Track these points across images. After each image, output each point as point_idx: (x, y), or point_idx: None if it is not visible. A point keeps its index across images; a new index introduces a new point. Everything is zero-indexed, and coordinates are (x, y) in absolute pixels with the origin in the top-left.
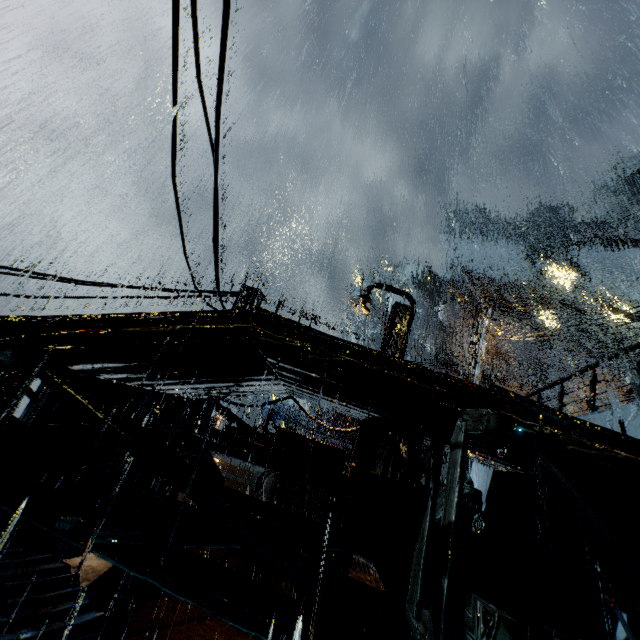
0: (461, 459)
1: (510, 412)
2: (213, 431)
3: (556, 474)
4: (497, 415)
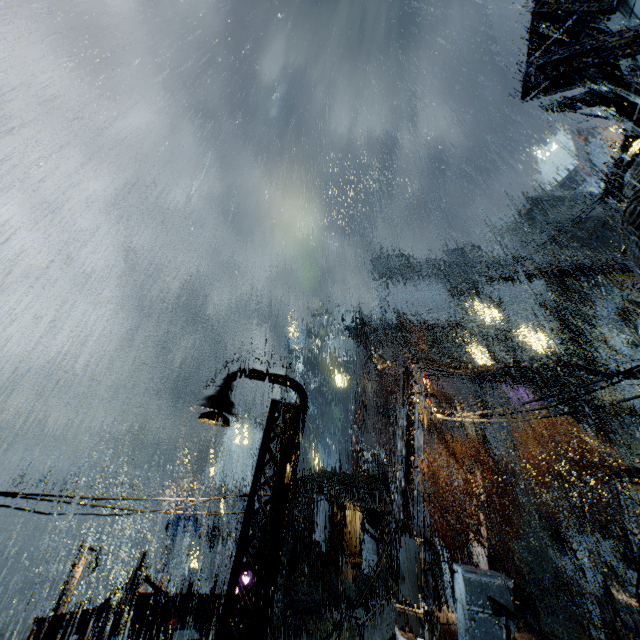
0: None
1: None
2: None
3: None
4: None
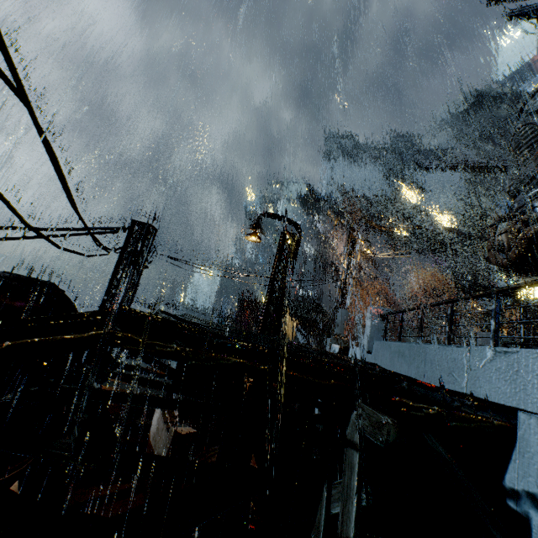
0: (358, 465)
1: (402, 397)
2: (115, 367)
3: (441, 452)
4: (397, 425)
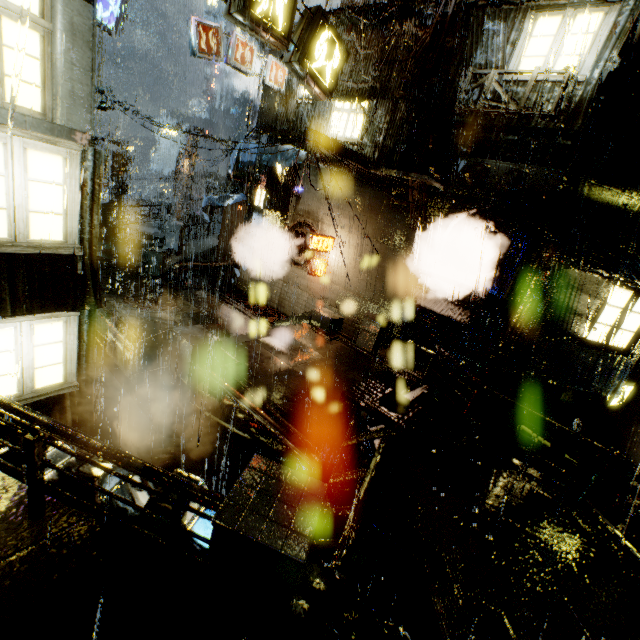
0: None
1: None
2: None
3: None
4: None
